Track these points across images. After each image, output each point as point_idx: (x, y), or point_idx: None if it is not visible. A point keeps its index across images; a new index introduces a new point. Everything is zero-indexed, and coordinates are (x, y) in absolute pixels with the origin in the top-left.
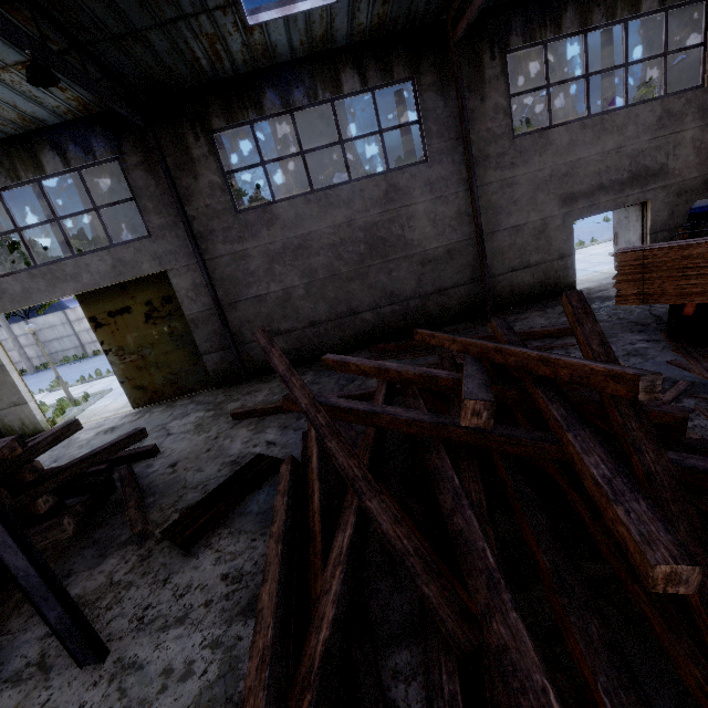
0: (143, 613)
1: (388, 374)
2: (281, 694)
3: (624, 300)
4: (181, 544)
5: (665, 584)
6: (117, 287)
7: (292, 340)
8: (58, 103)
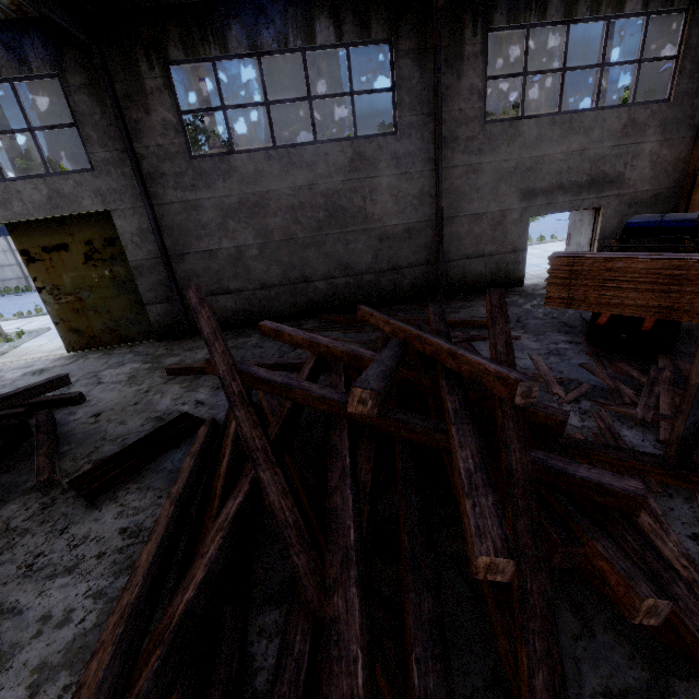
0: (33, 560)
1: (319, 348)
2: (133, 648)
3: (551, 302)
4: (86, 496)
5: (485, 572)
6: (54, 220)
7: (242, 300)
8: None
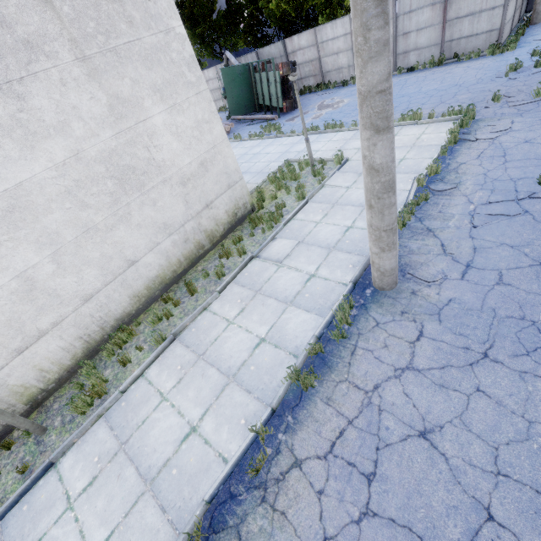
0: None
1: None
2: None
3: None
4: None
5: None
6: None
7: None
8: None
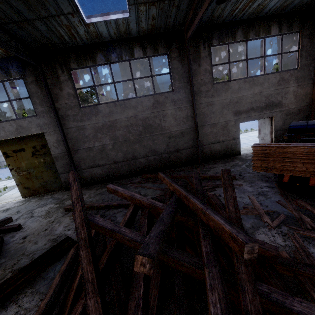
0: None
1: (135, 200)
2: None
3: (256, 168)
4: (0, 300)
5: None
6: (19, 138)
7: (105, 169)
8: None
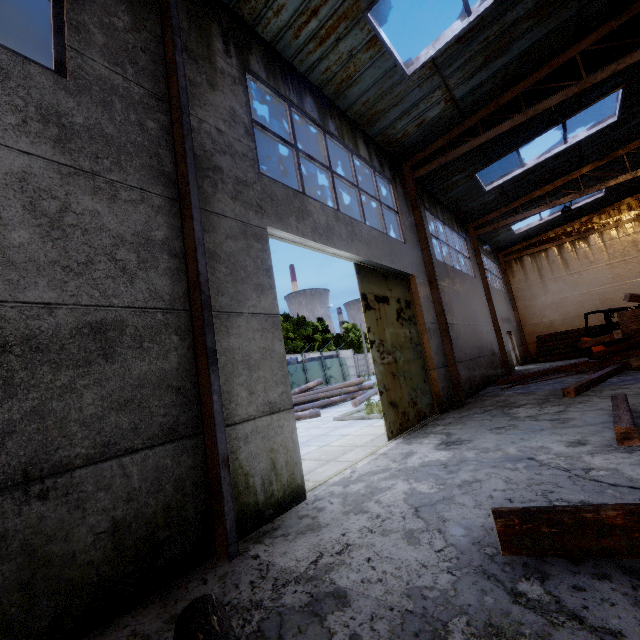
0: None
1: None
2: None
3: None
4: None
5: None
6: (381, 273)
7: (466, 369)
8: (399, 127)
